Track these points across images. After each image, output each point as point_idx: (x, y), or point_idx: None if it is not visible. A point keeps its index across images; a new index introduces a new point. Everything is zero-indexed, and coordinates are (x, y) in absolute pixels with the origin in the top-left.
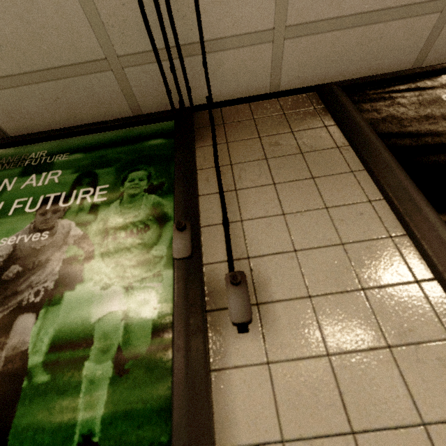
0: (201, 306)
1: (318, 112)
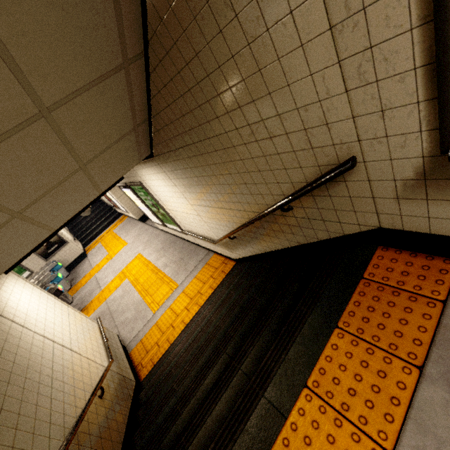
0: None
1: None
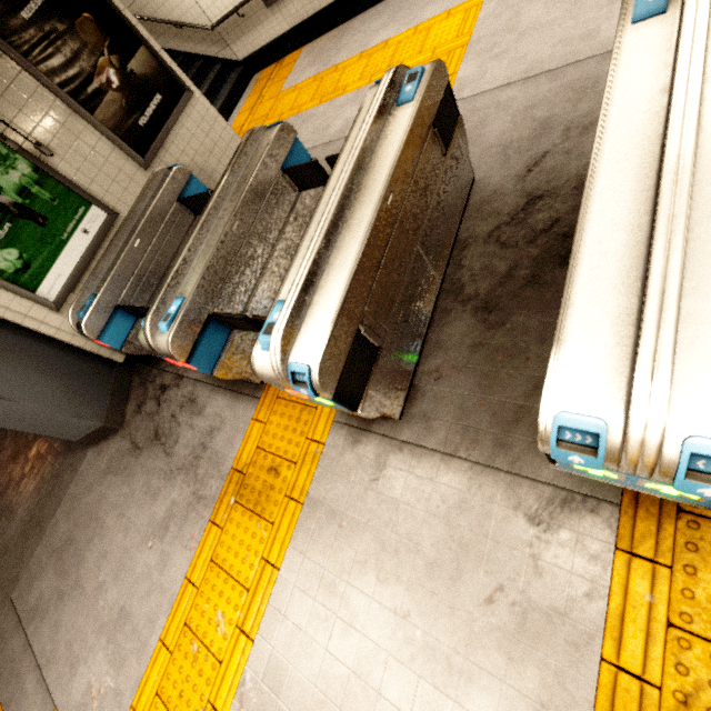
0: (38, 159)
1: None
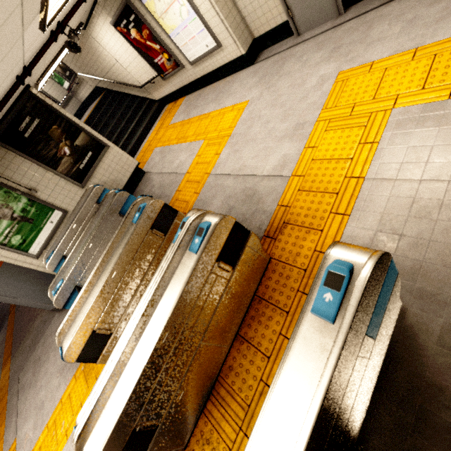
0: (30, 195)
1: (0, 148)
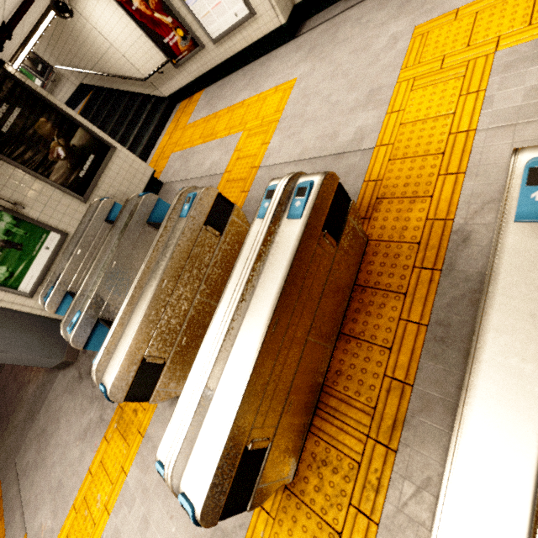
0: (15, 212)
1: None
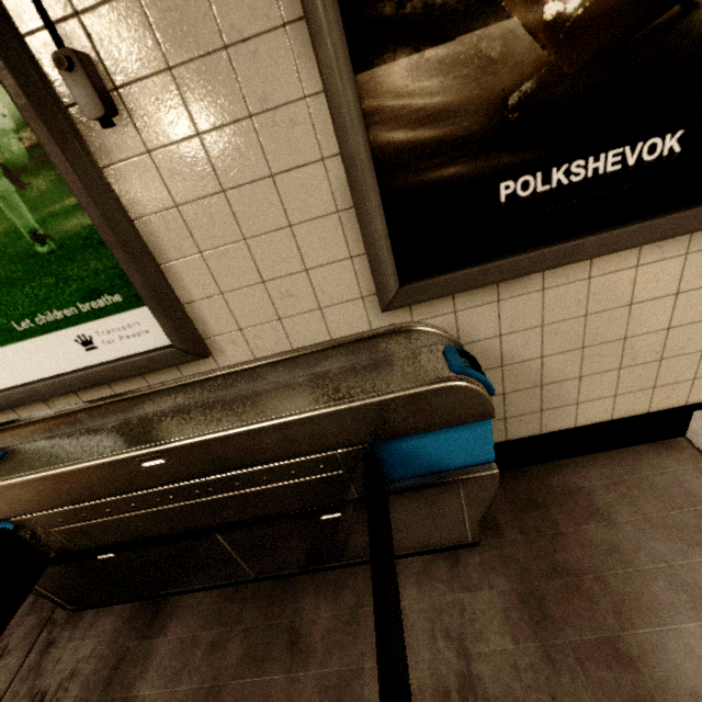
0: (53, 105)
1: None
